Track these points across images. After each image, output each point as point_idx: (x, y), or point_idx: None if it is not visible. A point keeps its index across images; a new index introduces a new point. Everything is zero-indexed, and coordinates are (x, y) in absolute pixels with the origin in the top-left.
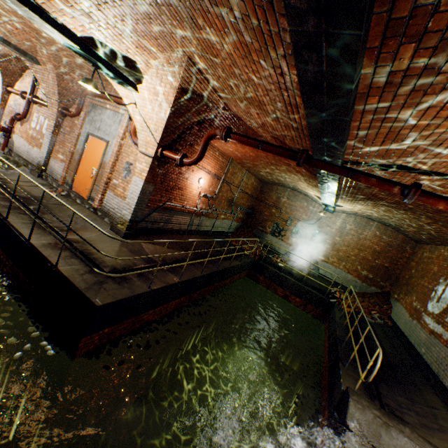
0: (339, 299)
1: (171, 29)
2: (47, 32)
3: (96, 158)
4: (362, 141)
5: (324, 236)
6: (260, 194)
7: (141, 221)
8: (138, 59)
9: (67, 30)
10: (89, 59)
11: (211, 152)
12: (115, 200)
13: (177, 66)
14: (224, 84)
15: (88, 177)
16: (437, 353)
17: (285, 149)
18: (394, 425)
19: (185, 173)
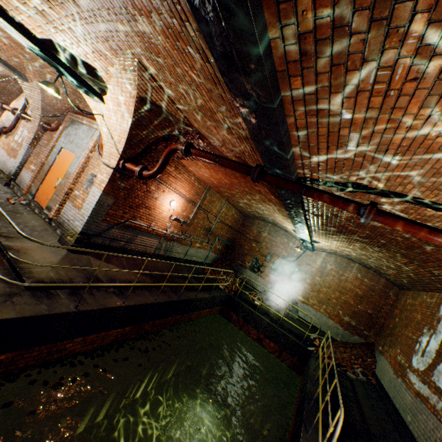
0: (318, 348)
1: (115, 26)
2: (10, 33)
3: (64, 169)
4: (306, 147)
5: (304, 275)
6: (241, 227)
7: (95, 235)
8: (98, 66)
9: (27, 31)
10: (53, 64)
11: (186, 176)
12: (72, 211)
13: (132, 72)
14: (177, 92)
15: (52, 187)
16: (425, 423)
17: (241, 164)
18: None
19: (155, 192)
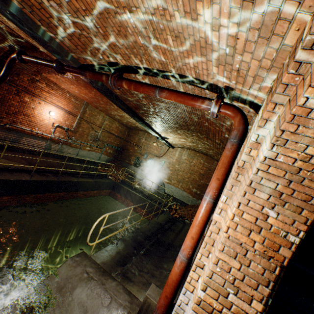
0: (173, 209)
1: None
2: None
3: None
4: (49, 26)
5: (168, 165)
6: (127, 137)
7: None
8: None
9: None
10: None
11: (60, 93)
12: None
13: None
14: None
15: None
16: None
17: (51, 61)
18: (100, 279)
19: (31, 103)
